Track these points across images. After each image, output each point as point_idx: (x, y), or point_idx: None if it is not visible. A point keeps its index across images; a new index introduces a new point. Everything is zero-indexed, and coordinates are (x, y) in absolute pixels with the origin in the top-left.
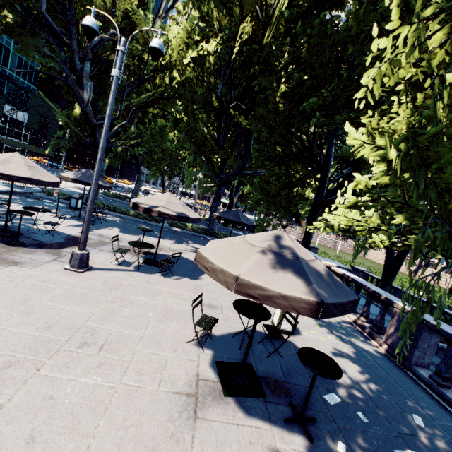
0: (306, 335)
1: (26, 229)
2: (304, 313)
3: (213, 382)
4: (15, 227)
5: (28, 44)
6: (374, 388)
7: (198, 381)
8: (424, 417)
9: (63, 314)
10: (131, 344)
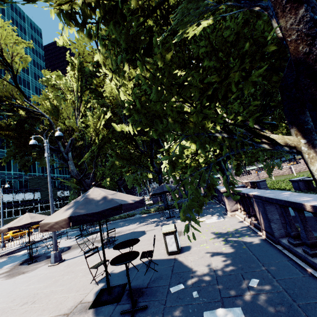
0: (194, 249)
1: (44, 252)
2: (66, 227)
3: (88, 302)
4: (39, 254)
5: (44, 160)
6: (228, 269)
7: (78, 305)
8: (264, 278)
9: (27, 291)
10: (52, 295)
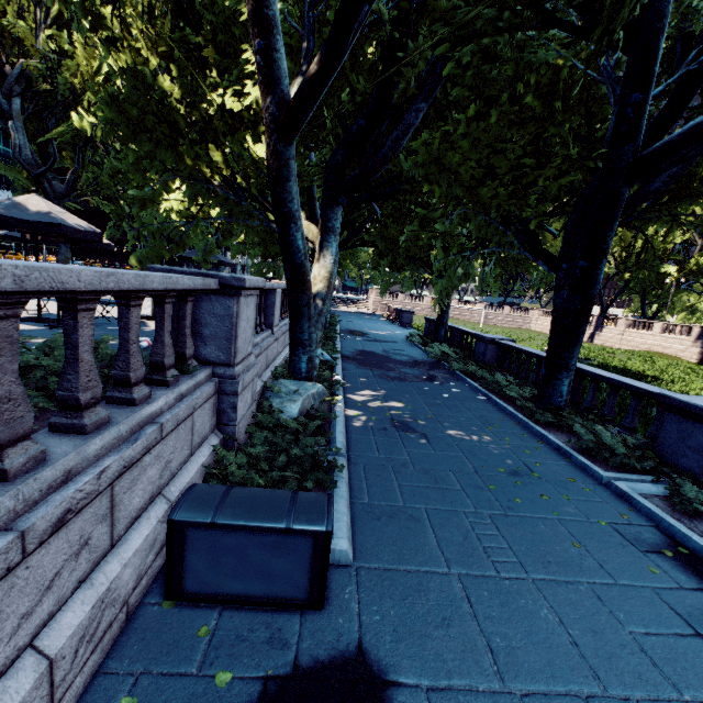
0: None
1: None
2: None
3: None
4: None
5: None
6: None
7: None
8: None
9: None
10: None
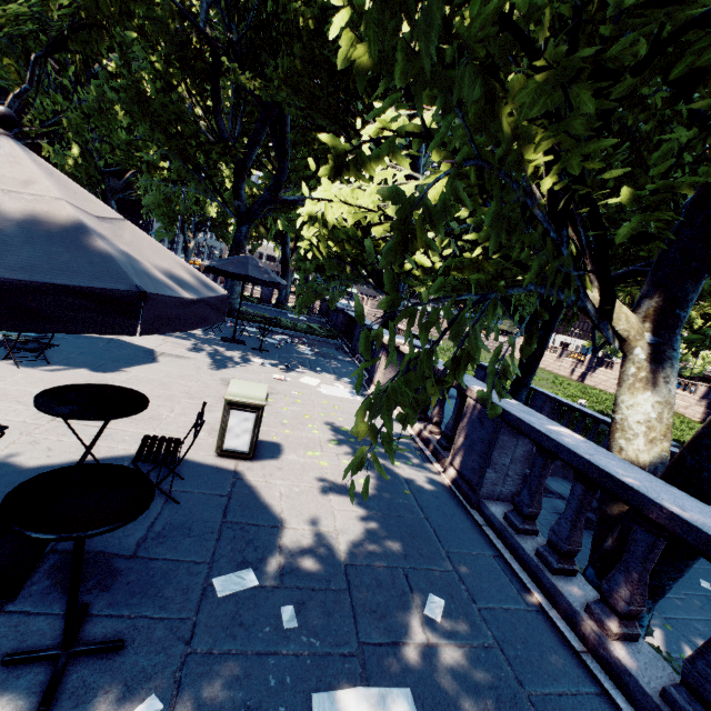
0: (290, 459)
1: None
2: None
3: None
4: None
5: None
6: (374, 549)
7: None
8: (455, 597)
9: None
10: None
